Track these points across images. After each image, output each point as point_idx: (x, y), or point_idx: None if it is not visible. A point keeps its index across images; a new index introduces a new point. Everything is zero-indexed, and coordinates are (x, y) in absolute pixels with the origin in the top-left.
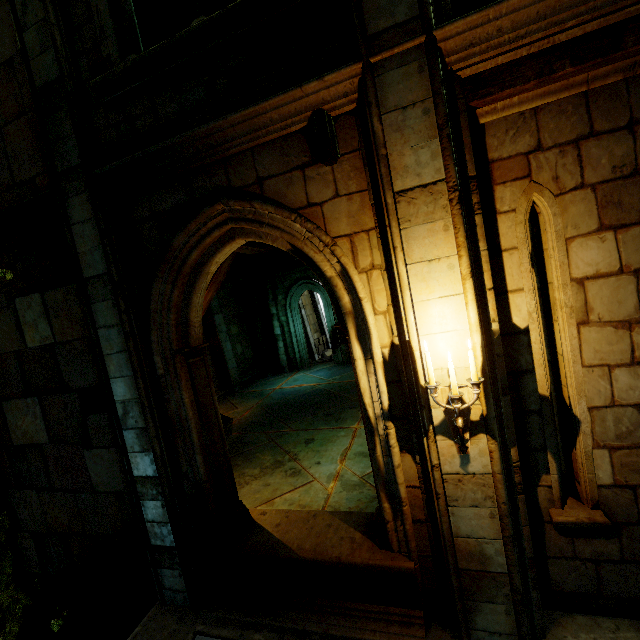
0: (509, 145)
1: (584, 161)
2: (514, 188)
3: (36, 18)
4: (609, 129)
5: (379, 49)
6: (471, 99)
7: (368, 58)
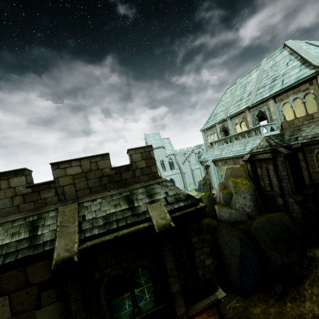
0: None
1: None
2: None
3: (81, 317)
4: (211, 314)
5: (179, 318)
6: (193, 318)
7: None
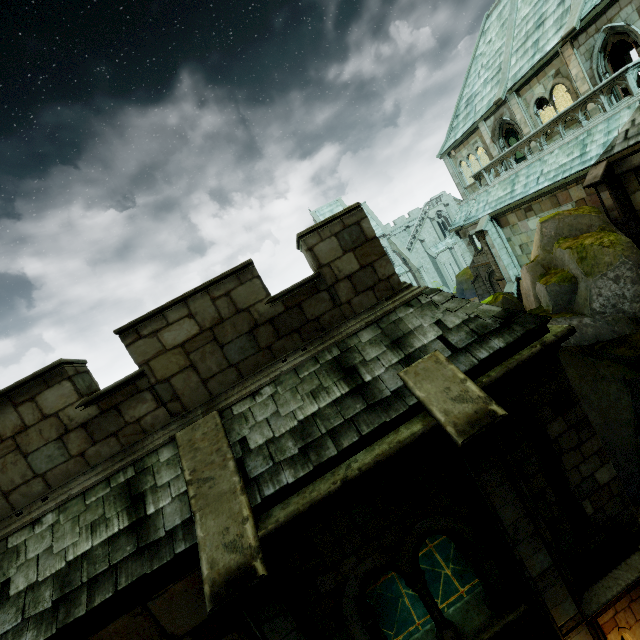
0: (606, 616)
1: (634, 611)
2: (614, 632)
3: None
4: (637, 596)
5: (565, 630)
6: (596, 618)
7: (563, 638)
